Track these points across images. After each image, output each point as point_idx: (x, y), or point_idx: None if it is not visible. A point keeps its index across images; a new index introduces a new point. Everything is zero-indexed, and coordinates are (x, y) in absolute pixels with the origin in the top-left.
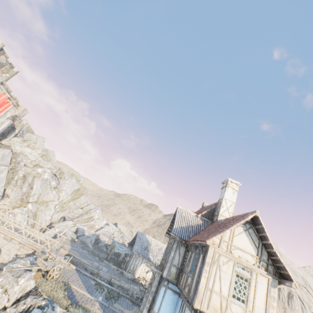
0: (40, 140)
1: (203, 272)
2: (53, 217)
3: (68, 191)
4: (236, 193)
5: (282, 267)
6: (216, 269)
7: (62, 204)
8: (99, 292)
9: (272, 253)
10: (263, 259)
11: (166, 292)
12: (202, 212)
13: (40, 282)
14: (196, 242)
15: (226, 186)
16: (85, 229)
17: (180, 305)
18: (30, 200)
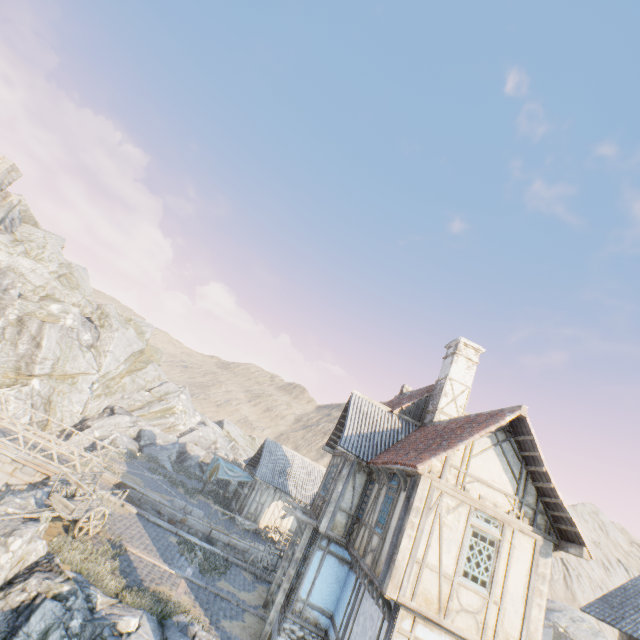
0: (54, 242)
1: (407, 527)
2: (88, 407)
3: (120, 355)
4: (474, 368)
5: (565, 519)
6: (433, 522)
7: (106, 381)
8: (187, 558)
9: (547, 490)
10: (527, 503)
11: (325, 561)
12: (402, 405)
13: (59, 543)
14: (393, 467)
15: (455, 354)
16: (157, 432)
17: (352, 586)
18: (35, 371)
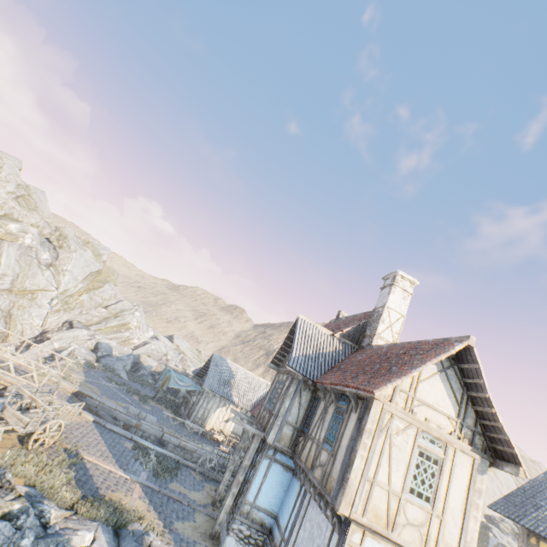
0: (11, 164)
1: (360, 448)
2: (48, 321)
3: (78, 275)
4: (409, 298)
5: (502, 441)
6: (384, 443)
7: (65, 298)
8: (141, 463)
9: (488, 414)
10: (467, 425)
11: (271, 468)
12: (343, 329)
13: (12, 456)
14: (344, 389)
15: (393, 285)
16: (114, 345)
17: (296, 492)
18: None
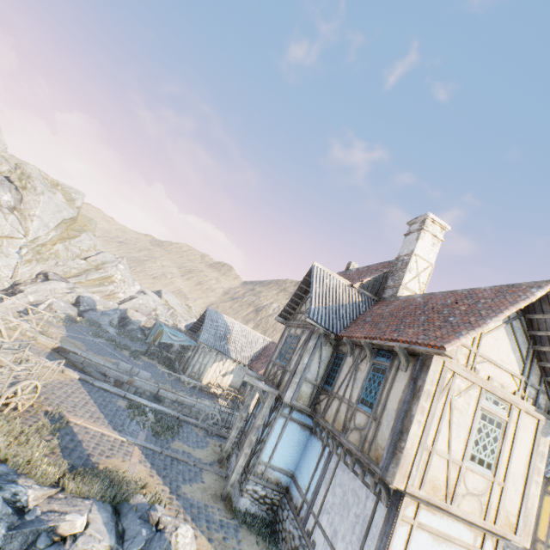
0: None
1: (417, 412)
2: (18, 272)
3: (49, 221)
4: (438, 246)
5: None
6: (444, 406)
7: (36, 247)
8: (138, 423)
9: None
10: (532, 383)
11: (286, 427)
12: (363, 279)
13: None
14: (388, 344)
15: (422, 230)
16: (97, 298)
17: (318, 452)
18: None
